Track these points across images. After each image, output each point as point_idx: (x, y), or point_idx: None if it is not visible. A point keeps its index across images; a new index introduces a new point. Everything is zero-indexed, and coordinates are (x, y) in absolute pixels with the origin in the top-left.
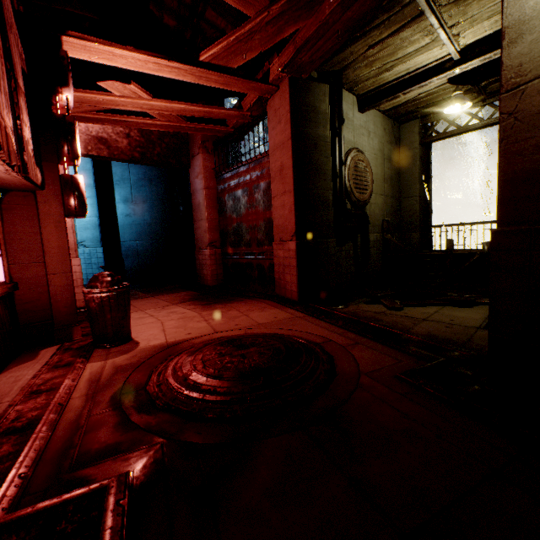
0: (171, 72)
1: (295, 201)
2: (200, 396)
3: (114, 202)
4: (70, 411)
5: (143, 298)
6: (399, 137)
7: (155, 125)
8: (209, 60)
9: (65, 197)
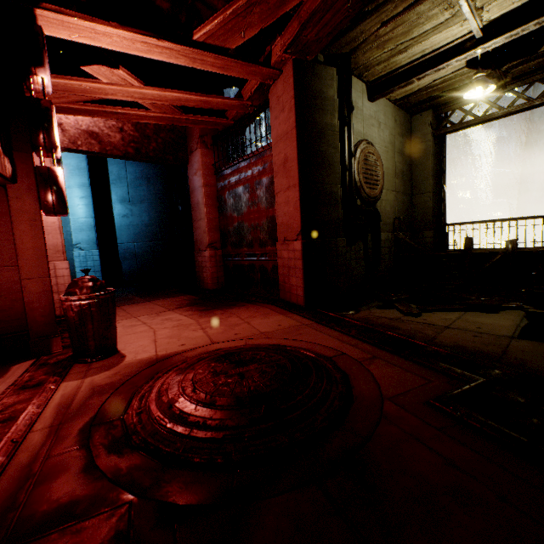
0: (162, 53)
1: (301, 196)
2: (186, 431)
3: (110, 203)
4: (25, 450)
5: (138, 303)
6: (411, 129)
7: (149, 117)
8: (204, 39)
9: (41, 191)
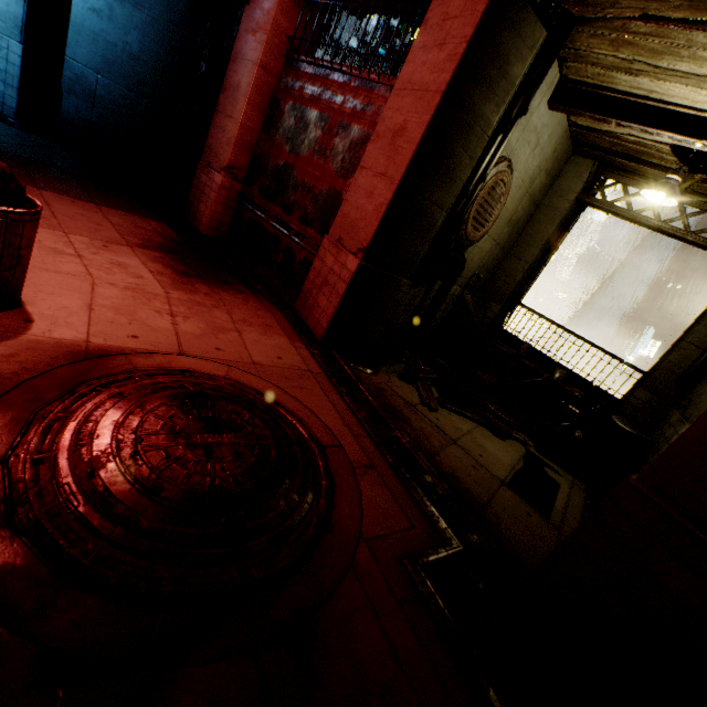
0: None
1: (392, 202)
2: (106, 528)
3: None
4: None
5: (76, 198)
6: (561, 171)
7: None
8: None
9: None
